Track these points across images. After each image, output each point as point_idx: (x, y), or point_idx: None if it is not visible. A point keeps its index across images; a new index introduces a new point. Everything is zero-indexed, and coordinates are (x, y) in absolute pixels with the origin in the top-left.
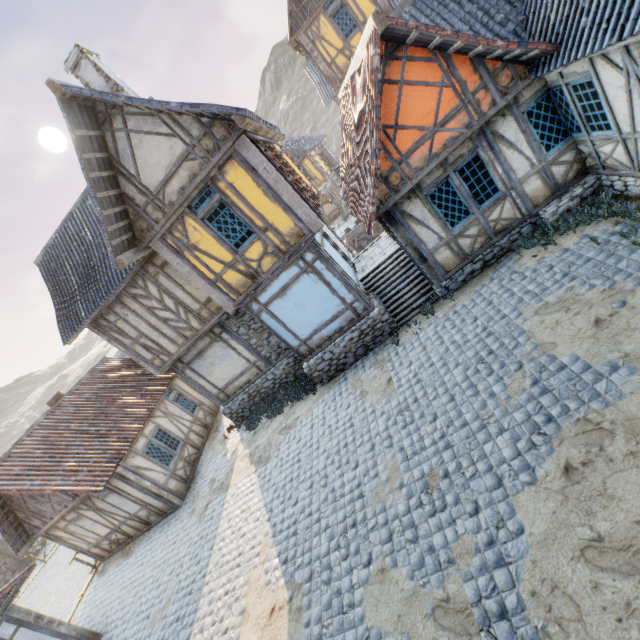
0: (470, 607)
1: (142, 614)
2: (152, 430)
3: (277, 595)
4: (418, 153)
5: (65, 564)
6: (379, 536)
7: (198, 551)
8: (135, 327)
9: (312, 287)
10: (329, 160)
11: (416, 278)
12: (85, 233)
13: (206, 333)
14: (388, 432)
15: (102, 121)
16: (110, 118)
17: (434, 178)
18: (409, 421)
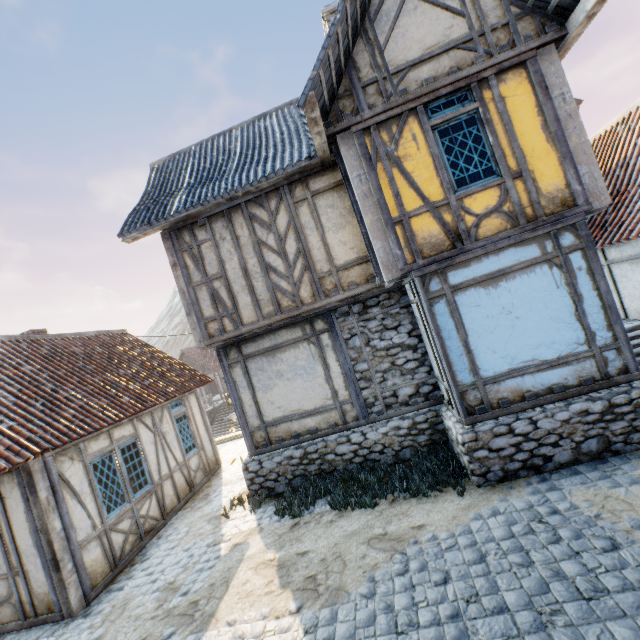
0: None
1: None
2: (125, 436)
3: None
4: None
5: None
6: None
7: None
8: (221, 260)
9: (547, 291)
10: None
11: None
12: (235, 145)
13: (301, 322)
14: None
15: None
16: None
17: None
18: None
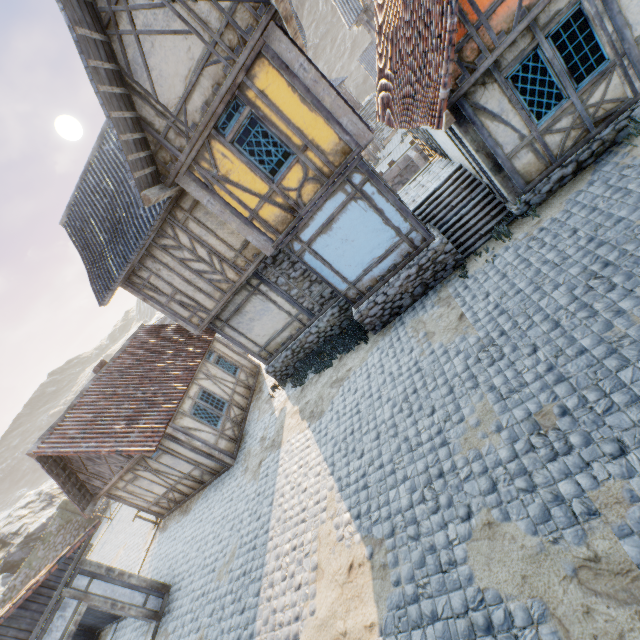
0: (636, 569)
1: (207, 568)
2: (197, 392)
3: (354, 551)
4: (503, 9)
5: (129, 521)
6: (477, 486)
7: (257, 507)
8: (169, 283)
9: (361, 217)
10: (352, 103)
11: (483, 199)
12: (106, 183)
13: (243, 286)
14: (469, 372)
15: (106, 23)
16: (114, 17)
17: (518, 51)
18: (497, 357)
